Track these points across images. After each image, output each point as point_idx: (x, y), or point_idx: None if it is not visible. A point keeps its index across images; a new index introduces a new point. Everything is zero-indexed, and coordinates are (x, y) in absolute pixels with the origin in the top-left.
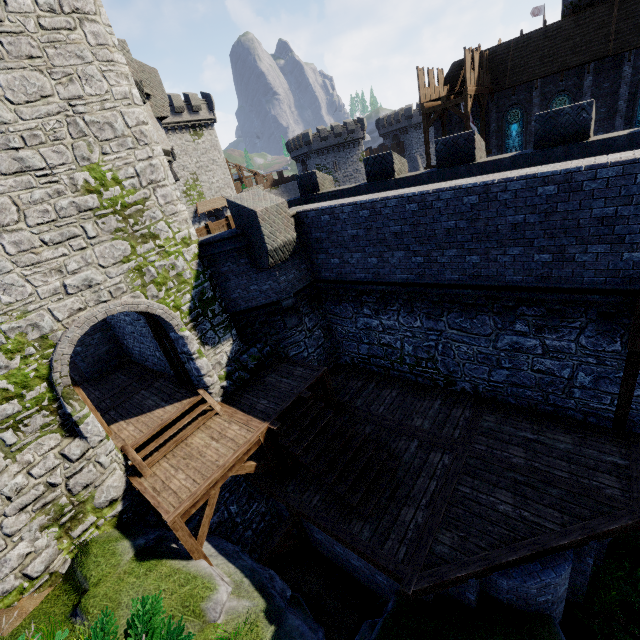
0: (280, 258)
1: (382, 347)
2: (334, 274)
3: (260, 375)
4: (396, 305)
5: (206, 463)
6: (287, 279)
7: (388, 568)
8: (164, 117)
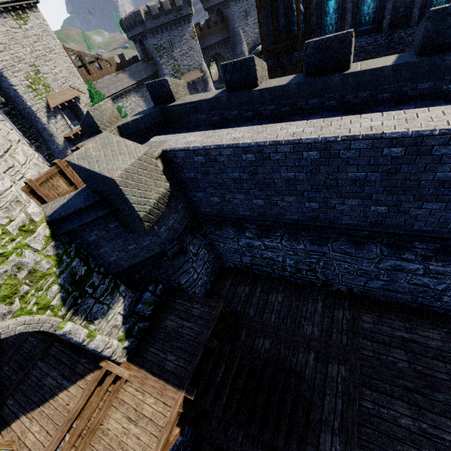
0: (156, 215)
1: (264, 259)
2: (214, 210)
3: (159, 318)
4: (279, 232)
5: None
6: (167, 227)
7: None
8: None
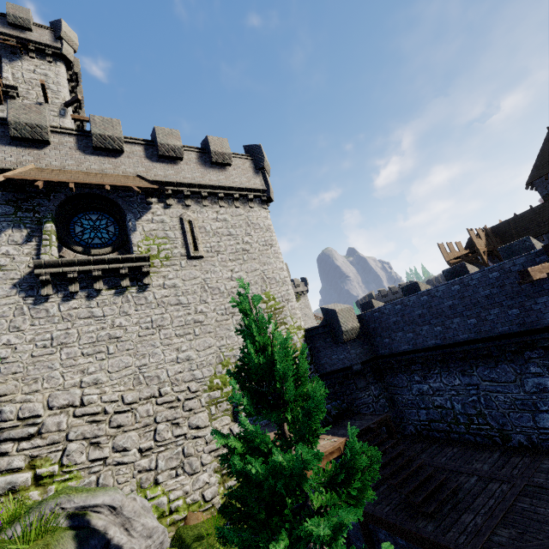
0: (350, 337)
1: (437, 409)
2: (387, 350)
3: (340, 421)
4: (436, 368)
5: None
6: (355, 352)
7: (449, 546)
8: None
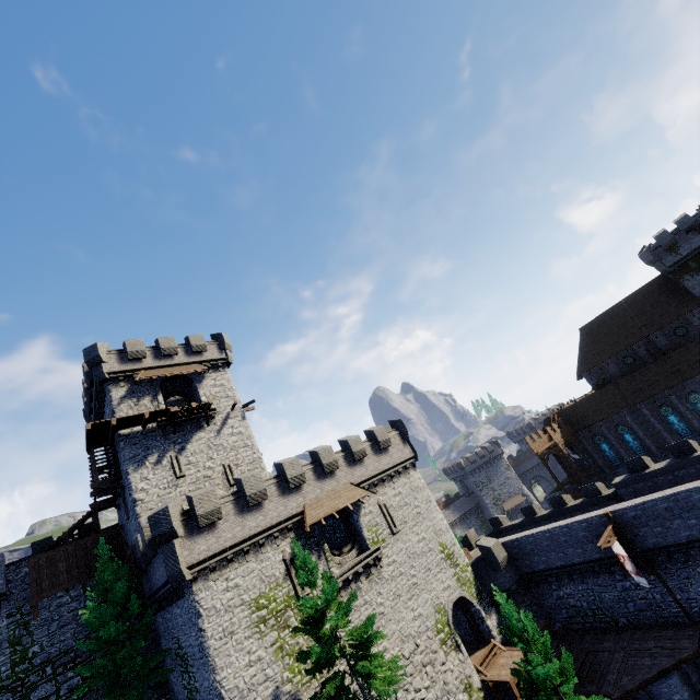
0: (504, 565)
1: (572, 608)
2: (529, 569)
3: None
4: (565, 579)
5: (511, 665)
6: (509, 575)
7: (605, 693)
8: None
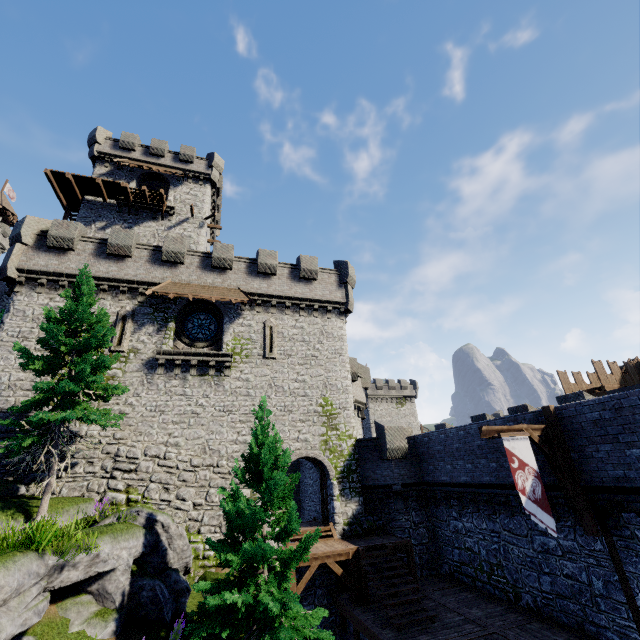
0: (395, 456)
1: (467, 551)
2: (431, 477)
3: (369, 535)
4: (470, 507)
5: (317, 550)
6: (399, 472)
7: None
8: (366, 387)
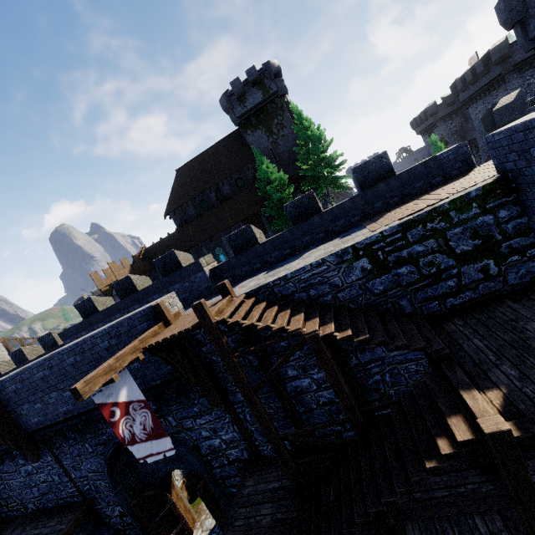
0: None
1: None
2: None
3: None
4: None
5: None
6: None
7: None
8: None
